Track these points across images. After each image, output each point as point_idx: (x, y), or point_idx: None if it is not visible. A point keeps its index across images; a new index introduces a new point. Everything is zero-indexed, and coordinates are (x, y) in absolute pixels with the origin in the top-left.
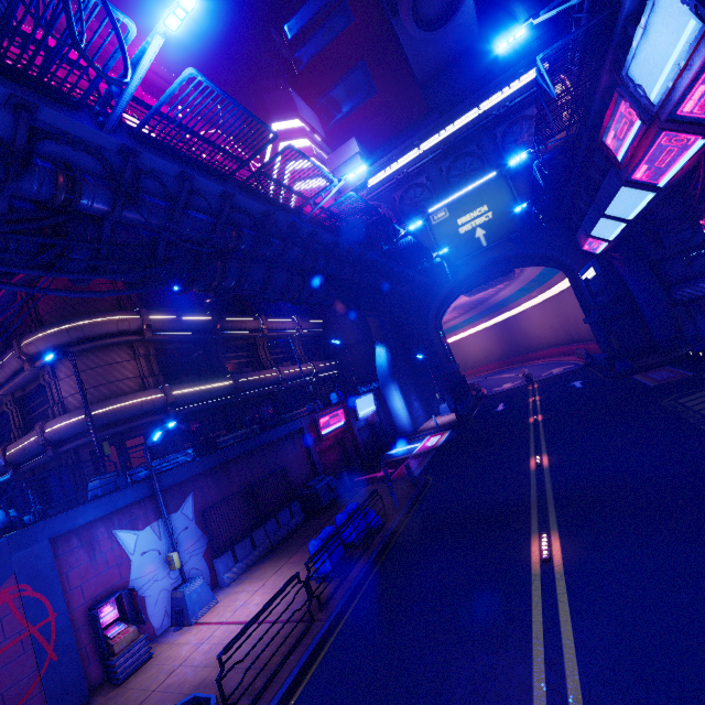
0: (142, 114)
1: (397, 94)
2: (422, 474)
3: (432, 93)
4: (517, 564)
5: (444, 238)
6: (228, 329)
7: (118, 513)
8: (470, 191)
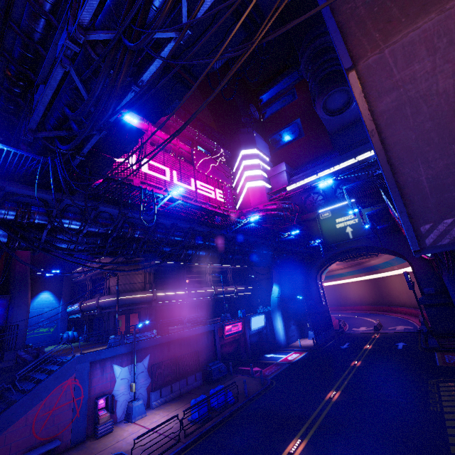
0: (177, 151)
1: (315, 138)
2: (272, 378)
3: (336, 139)
4: (277, 450)
5: (326, 228)
6: (192, 262)
7: (117, 356)
8: (346, 204)
